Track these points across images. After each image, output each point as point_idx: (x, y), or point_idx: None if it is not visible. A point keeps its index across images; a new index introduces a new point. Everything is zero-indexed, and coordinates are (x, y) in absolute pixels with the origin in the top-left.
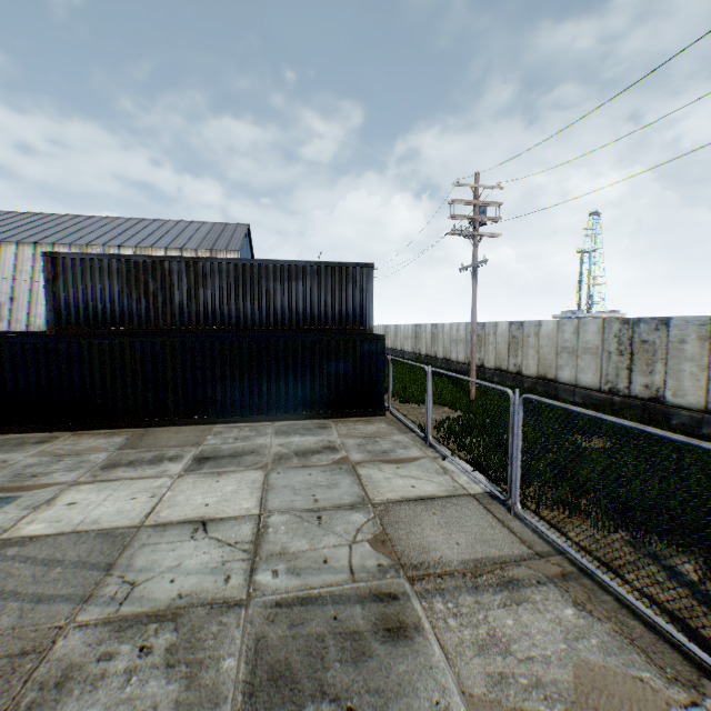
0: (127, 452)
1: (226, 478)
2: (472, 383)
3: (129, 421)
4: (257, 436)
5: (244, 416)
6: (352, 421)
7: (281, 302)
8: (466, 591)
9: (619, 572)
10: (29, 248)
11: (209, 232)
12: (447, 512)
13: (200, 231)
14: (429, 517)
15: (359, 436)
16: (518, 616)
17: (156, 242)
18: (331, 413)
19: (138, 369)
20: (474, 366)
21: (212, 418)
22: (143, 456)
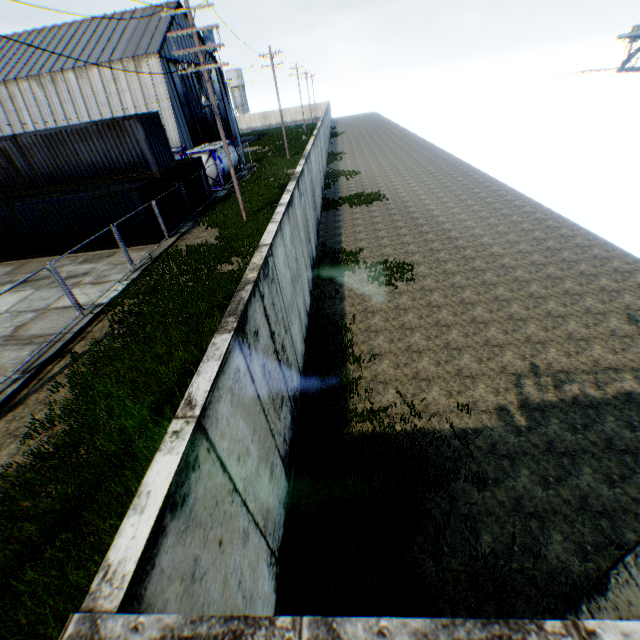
0: (3, 278)
1: (18, 294)
2: (241, 210)
3: (22, 256)
4: (70, 264)
5: (78, 249)
6: (134, 250)
7: (87, 161)
8: (14, 345)
9: (82, 341)
10: (3, 88)
11: (136, 29)
12: (65, 314)
13: (129, 29)
14: (55, 316)
15: (116, 263)
16: (13, 353)
17: (89, 58)
18: (126, 244)
19: (7, 227)
20: (239, 195)
21: (61, 252)
22: (7, 280)
